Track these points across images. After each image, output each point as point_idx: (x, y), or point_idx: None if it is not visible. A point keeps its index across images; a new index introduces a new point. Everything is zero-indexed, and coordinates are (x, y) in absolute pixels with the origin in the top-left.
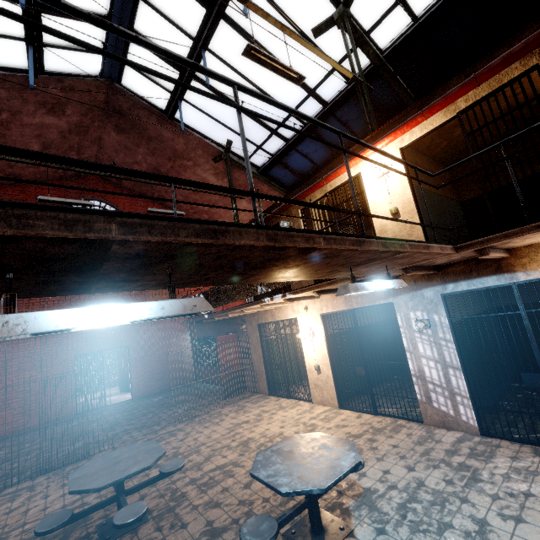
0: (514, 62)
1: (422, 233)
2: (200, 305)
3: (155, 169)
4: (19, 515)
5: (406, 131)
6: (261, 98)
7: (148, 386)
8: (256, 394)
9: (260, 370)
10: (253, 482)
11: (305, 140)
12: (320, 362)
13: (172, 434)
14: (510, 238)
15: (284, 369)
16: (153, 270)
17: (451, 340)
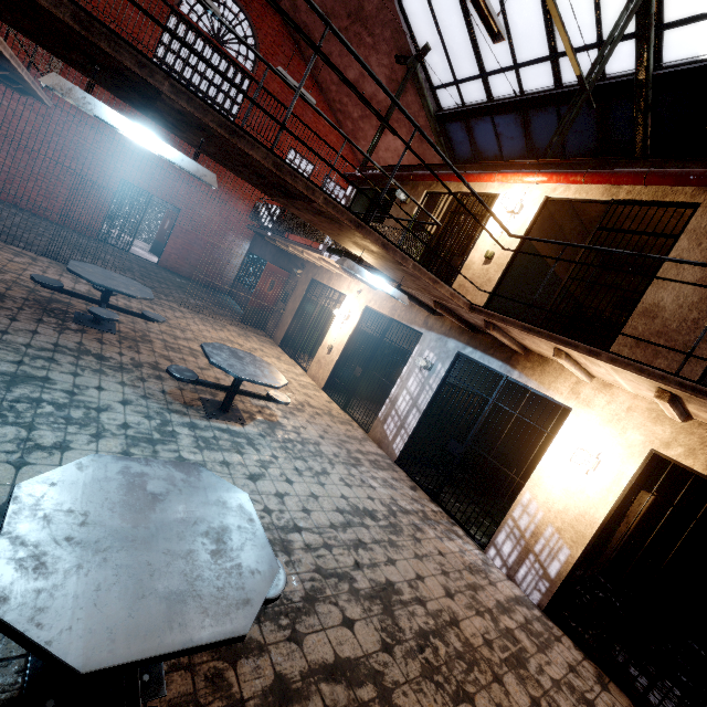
0: (685, 184)
1: (491, 291)
2: (210, 178)
3: (327, 15)
4: (19, 268)
5: (561, 181)
6: (349, 50)
7: (179, 264)
8: (269, 338)
9: (286, 321)
10: (208, 370)
11: (510, 115)
12: (335, 345)
13: (172, 309)
14: (504, 323)
15: (305, 333)
16: (193, 131)
17: (434, 390)
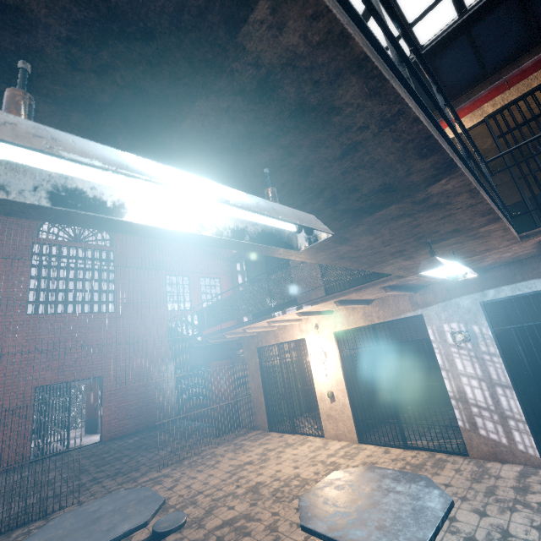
0: None
1: None
2: (315, 222)
3: None
4: None
5: None
6: None
7: (122, 425)
8: (254, 430)
9: (258, 402)
10: None
11: None
12: (333, 388)
13: (156, 481)
14: None
15: (289, 399)
16: (240, 168)
17: (497, 353)
